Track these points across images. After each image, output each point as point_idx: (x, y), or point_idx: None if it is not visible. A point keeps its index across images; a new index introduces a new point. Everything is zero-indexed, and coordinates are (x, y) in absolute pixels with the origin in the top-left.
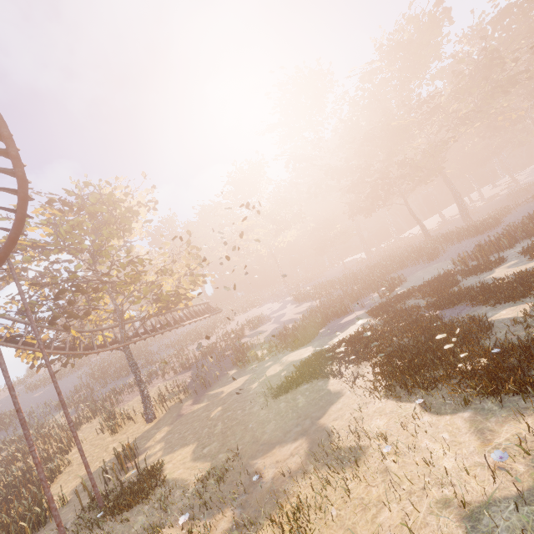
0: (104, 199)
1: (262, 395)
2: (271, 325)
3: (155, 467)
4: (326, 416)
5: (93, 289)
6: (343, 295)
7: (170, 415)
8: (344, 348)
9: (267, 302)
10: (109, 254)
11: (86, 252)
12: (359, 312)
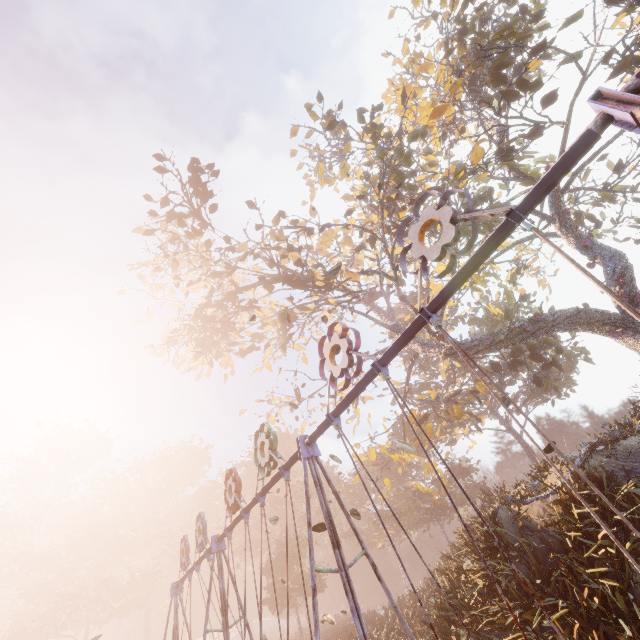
0: None
1: None
2: None
3: None
4: None
5: None
6: None
7: None
8: None
9: None
10: None
11: None
12: None
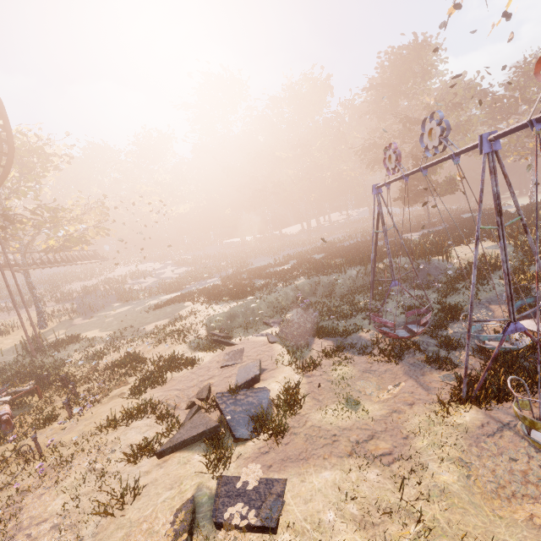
0: (31, 148)
1: (145, 311)
2: (152, 279)
3: (75, 335)
4: (180, 312)
5: (19, 221)
6: (212, 267)
7: (63, 325)
8: (196, 287)
9: (149, 261)
10: (27, 194)
11: (2, 186)
12: (217, 278)
